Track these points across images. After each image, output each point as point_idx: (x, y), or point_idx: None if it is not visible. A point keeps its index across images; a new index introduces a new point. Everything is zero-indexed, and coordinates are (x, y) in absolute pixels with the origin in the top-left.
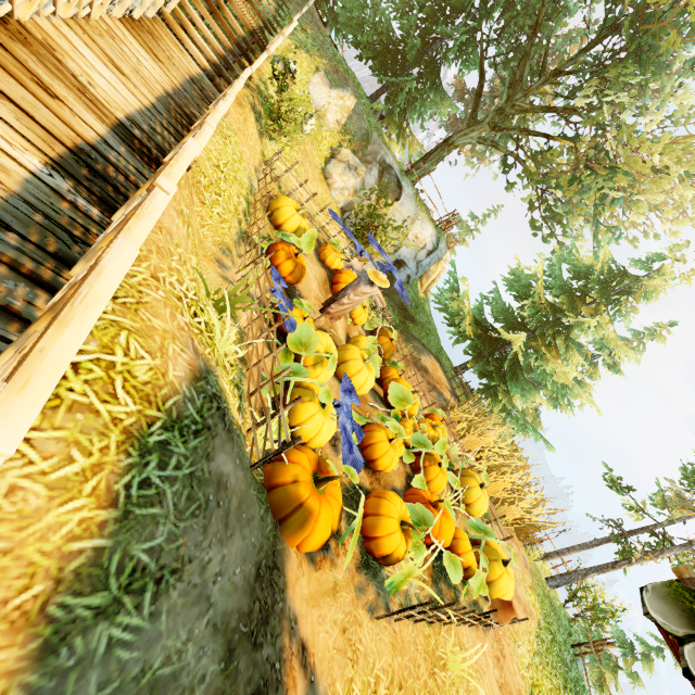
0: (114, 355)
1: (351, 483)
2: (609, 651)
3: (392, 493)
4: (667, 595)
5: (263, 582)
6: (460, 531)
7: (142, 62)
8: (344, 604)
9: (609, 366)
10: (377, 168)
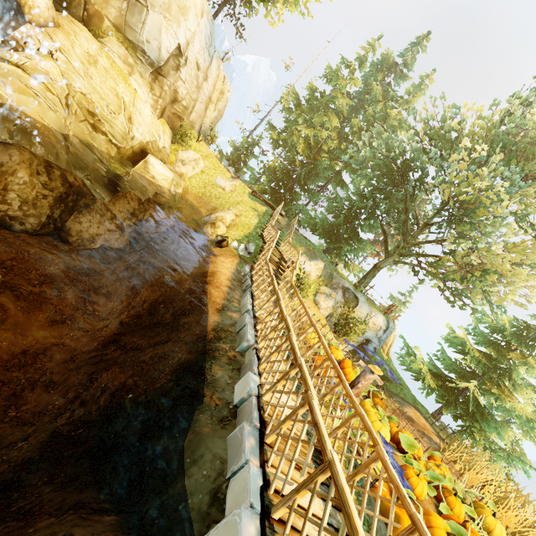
0: None
1: None
2: None
3: (433, 512)
4: None
5: None
6: None
7: (266, 300)
8: None
9: None
10: (341, 291)
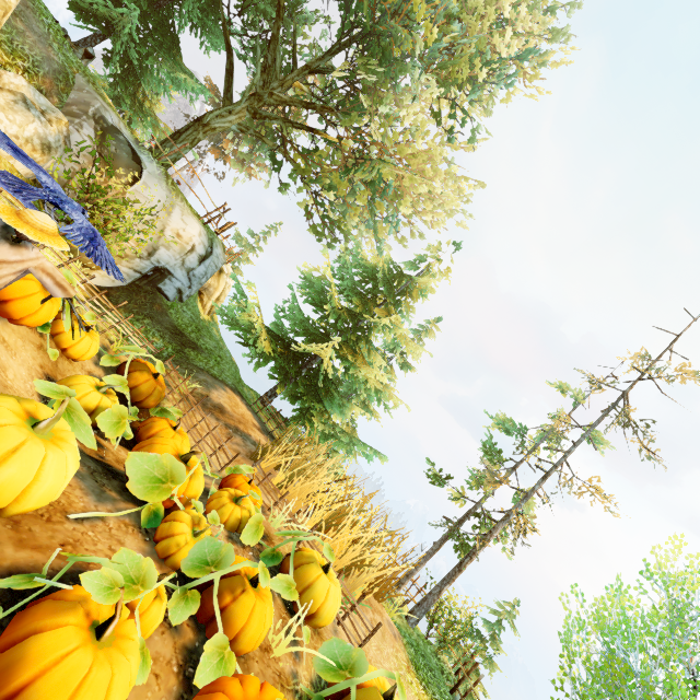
0: None
1: None
2: (474, 661)
3: None
4: None
5: None
6: None
7: None
8: None
9: (402, 365)
10: (92, 126)
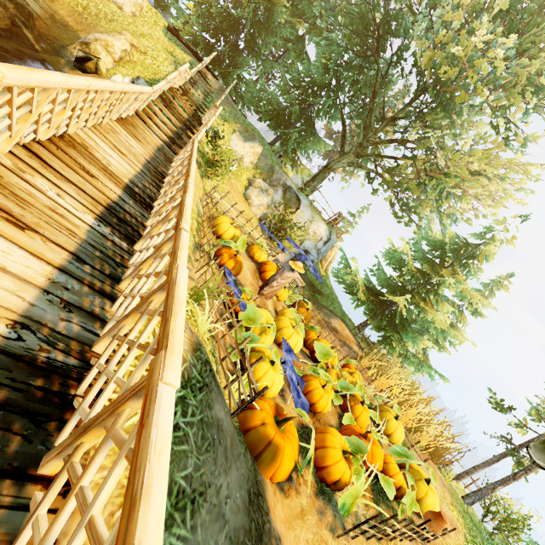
0: (148, 338)
1: (299, 424)
2: None
3: (332, 428)
4: (543, 449)
5: (254, 506)
6: (388, 456)
7: (131, 144)
8: (311, 525)
9: (472, 312)
10: (281, 189)
